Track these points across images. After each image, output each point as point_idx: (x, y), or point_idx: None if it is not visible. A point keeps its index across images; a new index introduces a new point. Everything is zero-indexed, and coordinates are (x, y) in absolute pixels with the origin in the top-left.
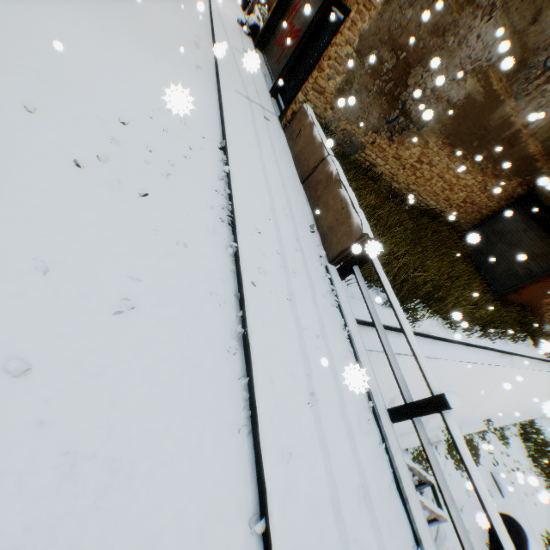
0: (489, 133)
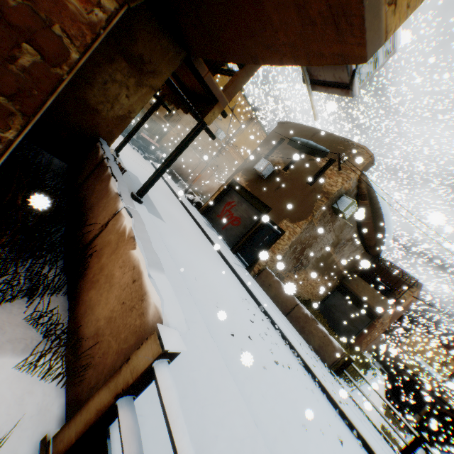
0: (328, 265)
